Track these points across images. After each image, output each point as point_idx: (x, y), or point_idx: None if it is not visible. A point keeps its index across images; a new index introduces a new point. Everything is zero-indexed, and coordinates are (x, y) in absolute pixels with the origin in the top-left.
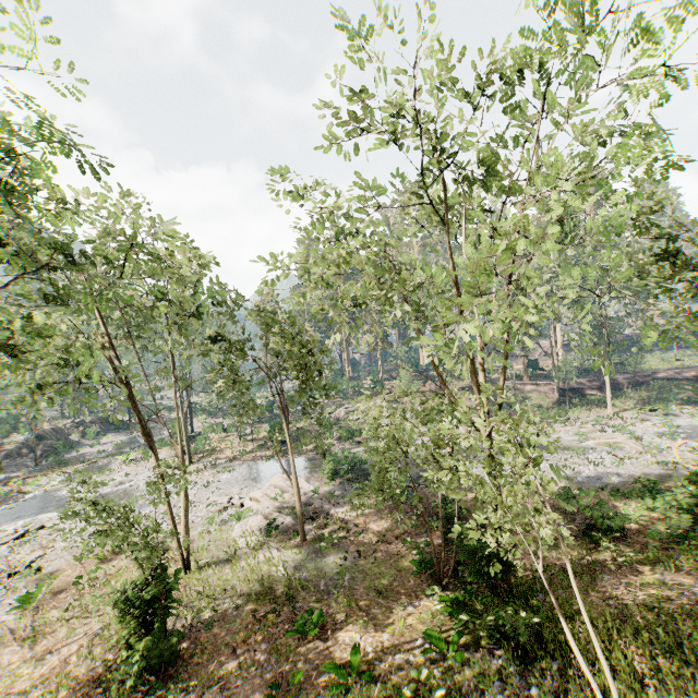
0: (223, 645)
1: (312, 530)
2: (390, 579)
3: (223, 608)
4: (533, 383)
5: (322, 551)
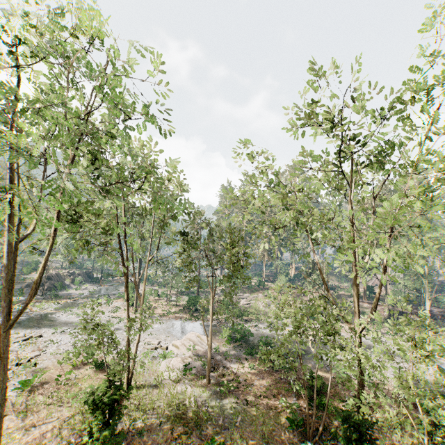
0: None
1: (214, 377)
2: (271, 428)
3: (150, 421)
4: (370, 302)
5: (220, 394)
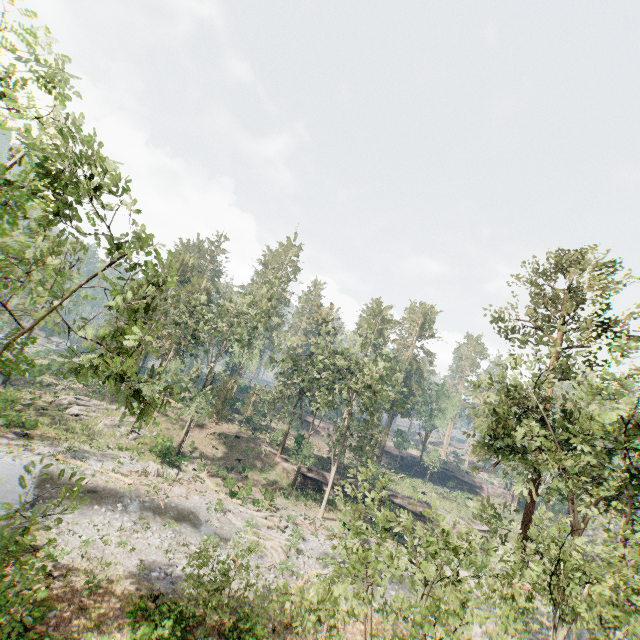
0: None
1: None
2: None
3: None
4: (284, 457)
5: None
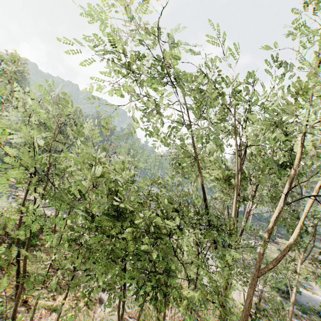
0: None
1: None
2: None
3: None
4: None
5: None
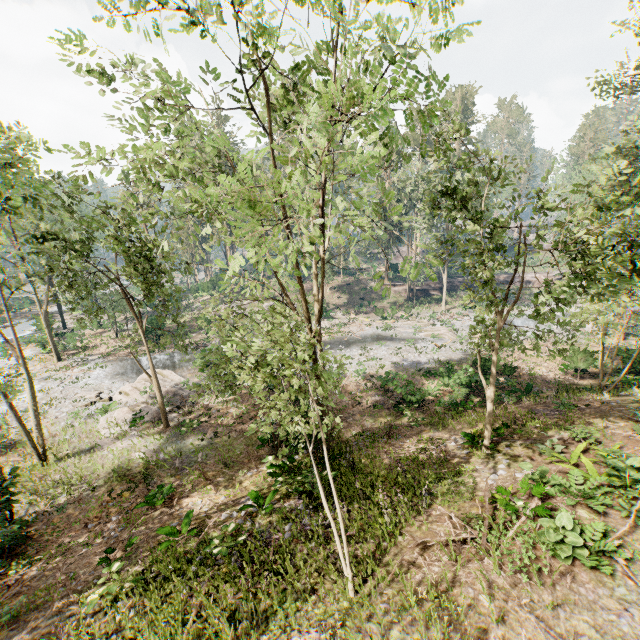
0: (74, 523)
1: (177, 417)
2: (238, 453)
3: (79, 491)
4: (392, 284)
5: (183, 435)
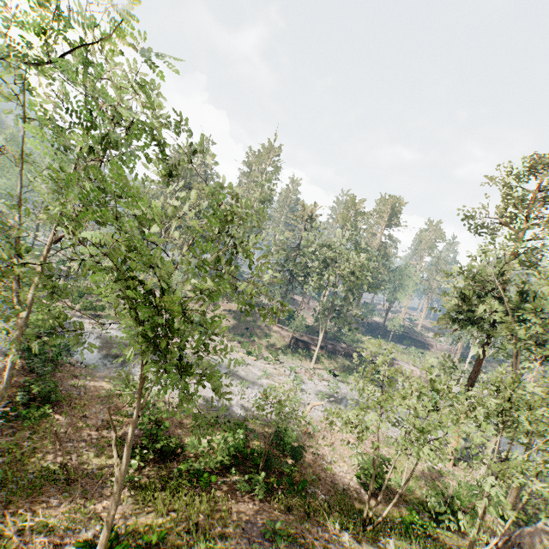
0: None
1: None
2: None
3: None
4: (280, 326)
5: None
